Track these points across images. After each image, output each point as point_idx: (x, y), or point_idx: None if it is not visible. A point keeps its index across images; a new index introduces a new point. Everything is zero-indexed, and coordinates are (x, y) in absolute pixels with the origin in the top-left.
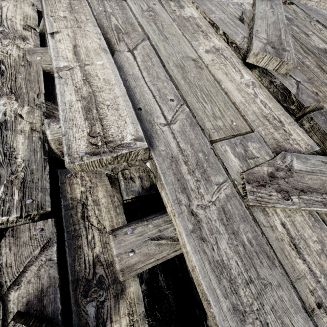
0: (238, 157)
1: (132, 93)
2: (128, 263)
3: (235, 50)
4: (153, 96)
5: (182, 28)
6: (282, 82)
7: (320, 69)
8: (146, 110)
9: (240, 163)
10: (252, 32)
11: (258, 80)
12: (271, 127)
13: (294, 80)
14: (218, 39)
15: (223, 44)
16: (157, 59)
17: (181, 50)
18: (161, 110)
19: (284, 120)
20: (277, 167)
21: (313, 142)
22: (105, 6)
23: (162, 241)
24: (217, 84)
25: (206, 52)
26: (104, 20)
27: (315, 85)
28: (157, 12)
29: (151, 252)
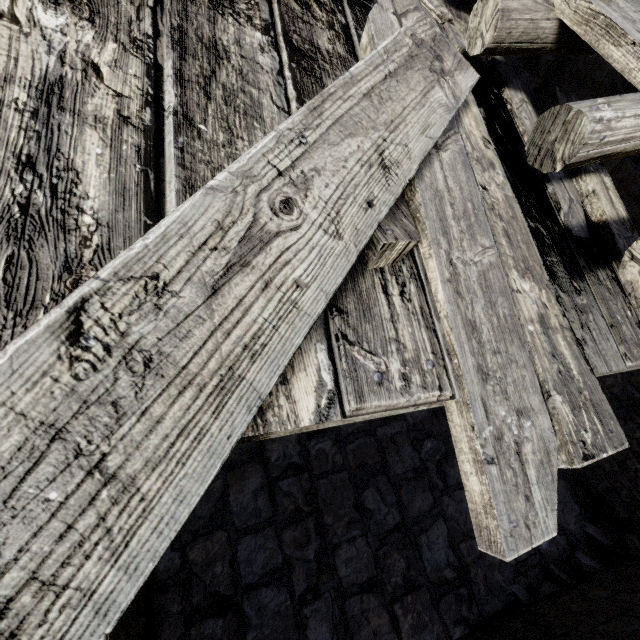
0: None
1: None
2: (509, 5)
3: None
4: None
5: None
6: None
7: None
8: None
9: None
10: None
11: None
12: None
13: None
14: None
15: None
16: None
17: None
18: None
19: None
20: None
21: None
22: None
23: (539, 0)
24: None
25: None
26: None
27: None
28: None
29: (529, 5)
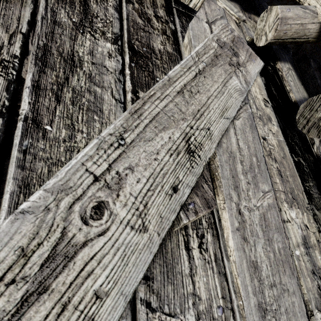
0: None
1: None
2: (286, 15)
3: None
4: None
5: None
6: None
7: None
8: None
9: None
10: None
11: None
12: None
13: None
14: None
15: None
16: None
17: None
18: None
19: None
20: None
21: None
22: None
23: (307, 10)
24: None
25: None
26: None
27: None
28: None
29: (300, 14)
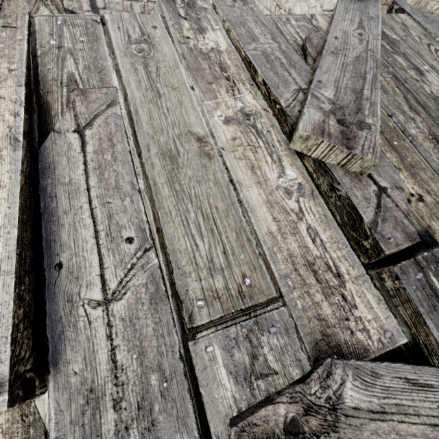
0: (234, 376)
1: (55, 227)
2: None
3: (279, 116)
4: (94, 234)
5: (192, 74)
6: (349, 195)
7: (434, 143)
8: (71, 268)
9: (236, 391)
10: (311, 85)
11: (311, 180)
12: (318, 290)
13: (374, 188)
14: (254, 92)
15: (259, 103)
16: (125, 146)
17: (180, 119)
18: (99, 267)
19: (347, 272)
20: (309, 406)
21: (396, 325)
22: (62, 36)
23: None
24: (232, 191)
25: (224, 122)
26: (51, 66)
27: (421, 178)
28: (154, 42)
29: None
